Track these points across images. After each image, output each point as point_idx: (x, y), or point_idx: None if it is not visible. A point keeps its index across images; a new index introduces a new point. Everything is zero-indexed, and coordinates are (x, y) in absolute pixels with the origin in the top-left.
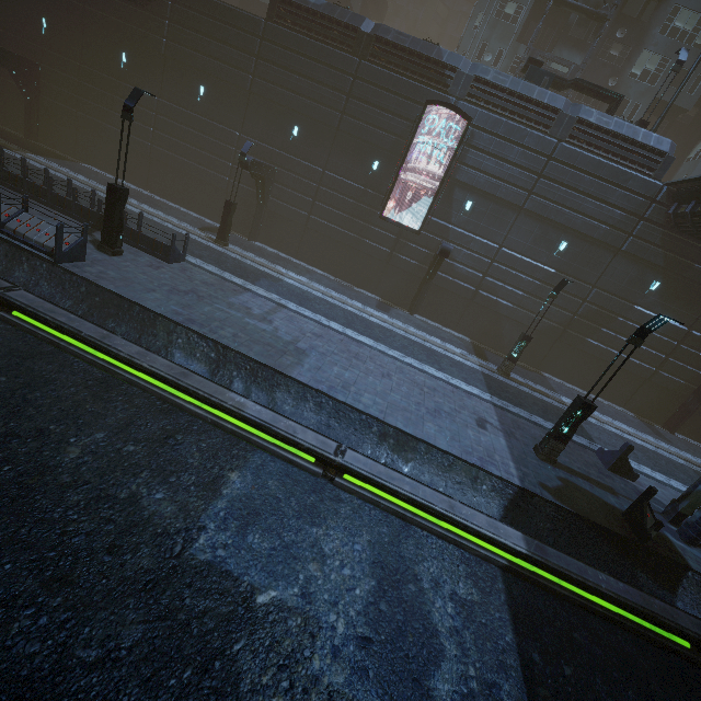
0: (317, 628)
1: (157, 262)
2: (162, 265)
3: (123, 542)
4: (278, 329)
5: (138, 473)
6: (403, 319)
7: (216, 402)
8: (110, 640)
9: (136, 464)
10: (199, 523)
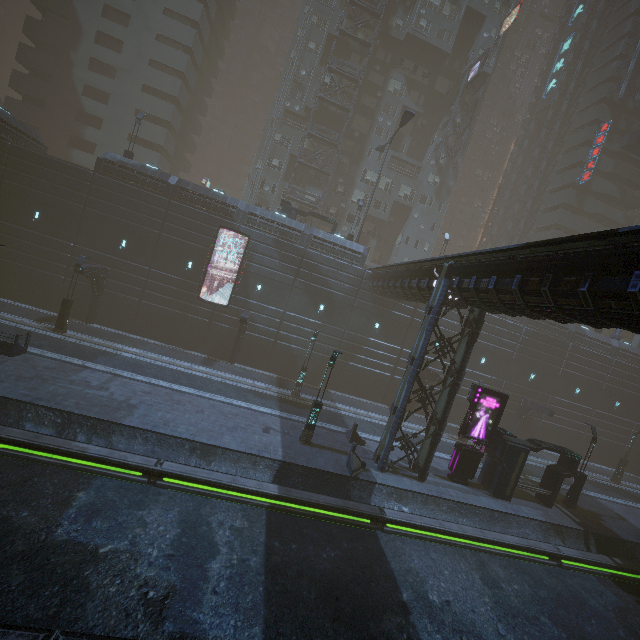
0: (139, 556)
1: (0, 357)
2: (6, 359)
3: (3, 541)
4: (114, 393)
5: (7, 505)
6: (223, 369)
7: (64, 450)
8: (3, 584)
9: (4, 500)
10: (57, 522)
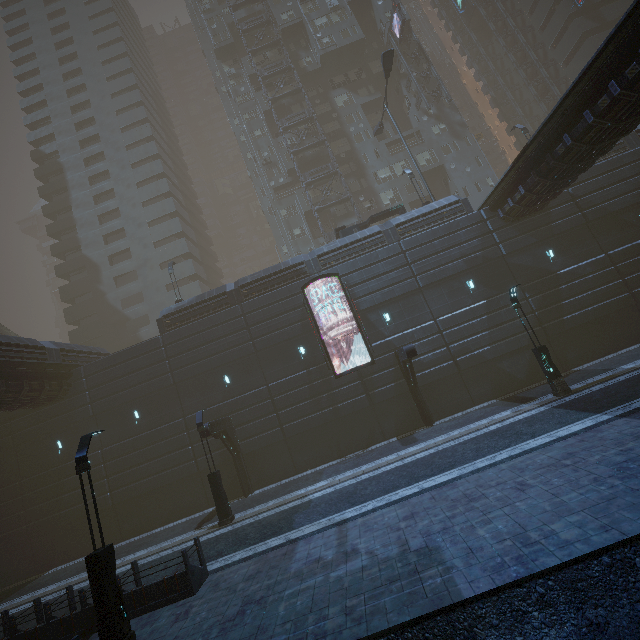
0: None
1: (180, 607)
2: (189, 604)
3: None
4: (371, 550)
5: None
6: (434, 433)
7: None
8: None
9: None
10: None
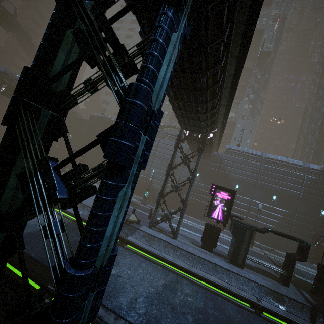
0: None
1: None
2: None
3: None
4: None
5: None
6: None
7: None
8: None
9: None
10: None
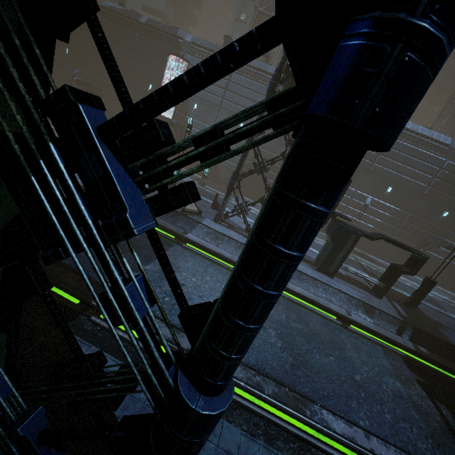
0: None
1: None
2: None
3: None
4: None
5: None
6: None
7: None
8: None
9: None
10: None
